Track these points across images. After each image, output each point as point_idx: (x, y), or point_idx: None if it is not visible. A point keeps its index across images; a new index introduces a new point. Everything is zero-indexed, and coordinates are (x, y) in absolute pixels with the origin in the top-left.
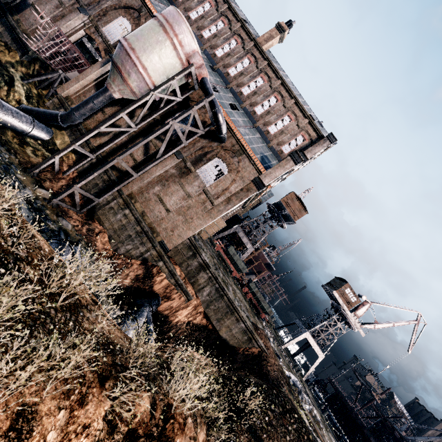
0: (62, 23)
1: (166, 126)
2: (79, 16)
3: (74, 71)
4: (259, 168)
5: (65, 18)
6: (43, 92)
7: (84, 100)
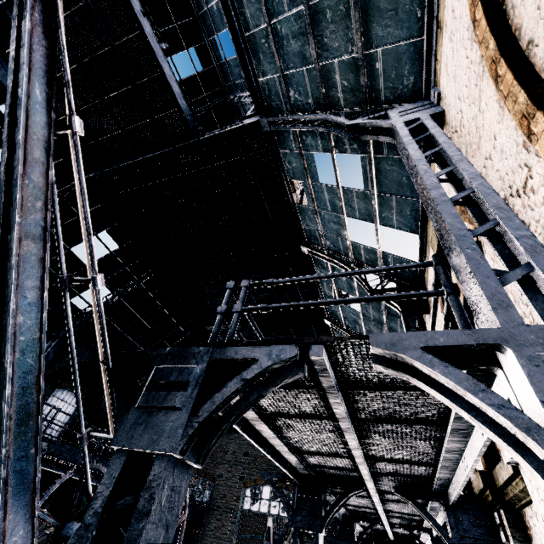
0: None
1: None
2: None
3: None
4: None
5: None
6: None
7: None
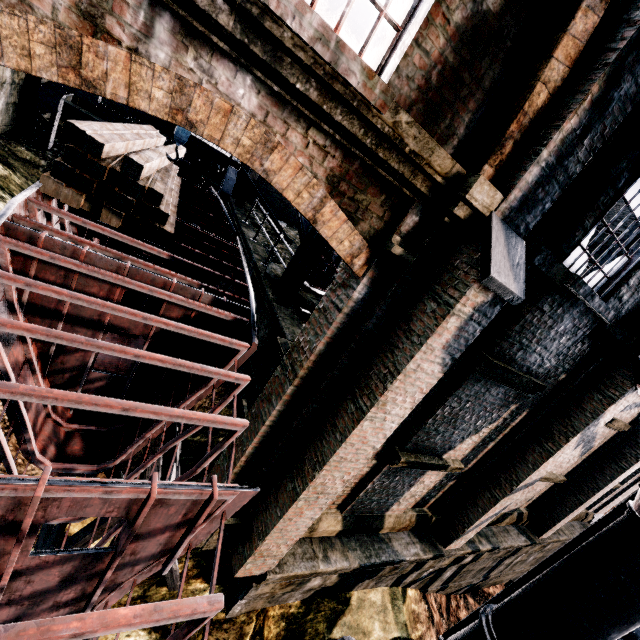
0: None
1: None
2: None
3: None
4: None
5: None
6: None
7: None
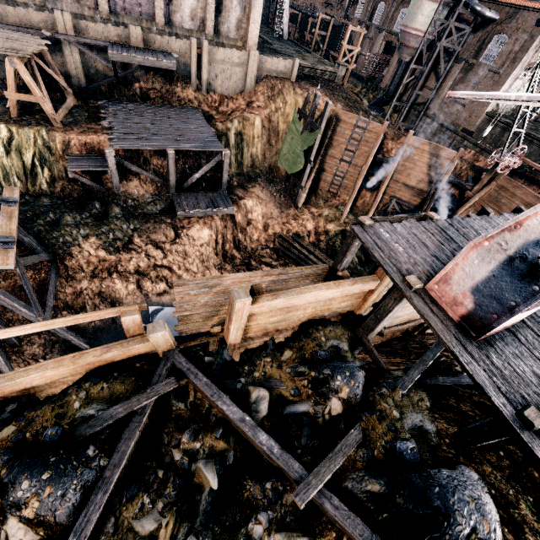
0: (373, 49)
1: (436, 49)
2: (380, 36)
3: (385, 69)
4: (539, 9)
5: (374, 45)
6: (375, 94)
7: (392, 77)
